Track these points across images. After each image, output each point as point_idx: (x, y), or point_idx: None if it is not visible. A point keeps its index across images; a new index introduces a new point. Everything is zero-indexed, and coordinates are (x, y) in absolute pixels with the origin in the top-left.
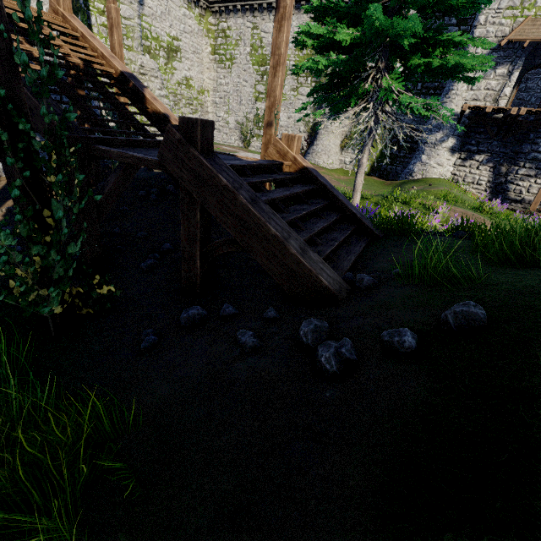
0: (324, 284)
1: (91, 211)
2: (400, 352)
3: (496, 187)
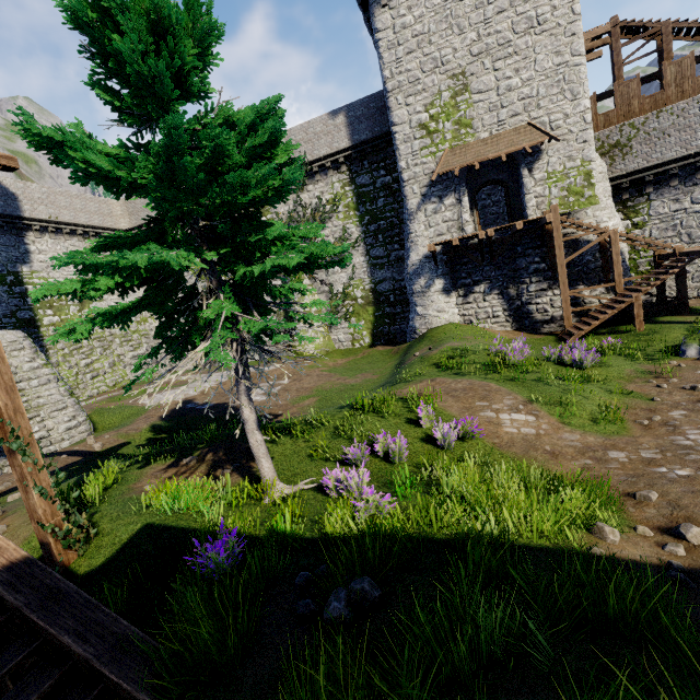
0: None
1: None
2: None
3: (516, 313)
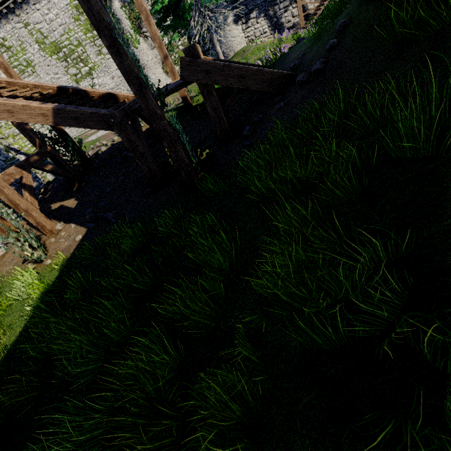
0: (286, 74)
1: (146, 151)
2: (335, 45)
3: (275, 27)
